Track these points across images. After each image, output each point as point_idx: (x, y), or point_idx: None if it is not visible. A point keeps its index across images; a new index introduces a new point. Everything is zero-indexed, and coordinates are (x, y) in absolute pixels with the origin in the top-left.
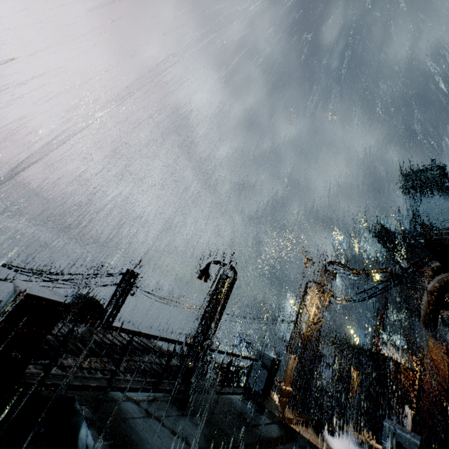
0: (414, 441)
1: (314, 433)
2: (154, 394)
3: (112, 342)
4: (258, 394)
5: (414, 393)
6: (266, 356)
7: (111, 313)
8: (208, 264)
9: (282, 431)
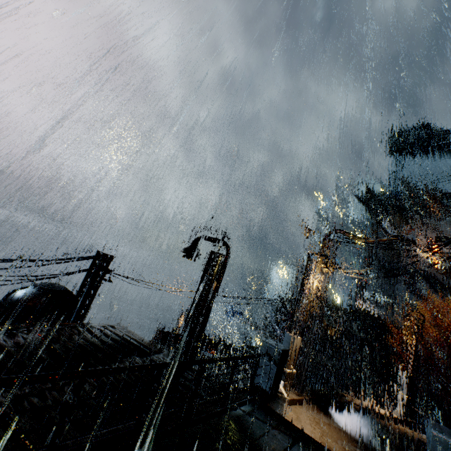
0: None
1: (318, 410)
2: None
3: (80, 346)
4: (267, 394)
5: (411, 356)
6: (274, 348)
7: (82, 304)
8: (195, 241)
9: None
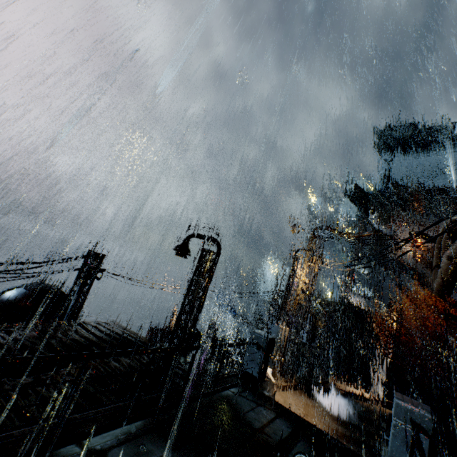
0: (429, 417)
1: (305, 394)
2: (129, 427)
3: (76, 341)
4: (255, 379)
5: (391, 343)
6: (262, 337)
7: (75, 303)
8: (186, 238)
9: (288, 425)
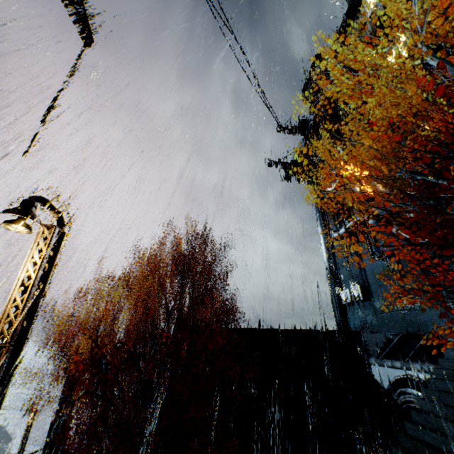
0: None
1: None
2: None
3: None
4: None
5: None
6: None
7: None
8: None
9: None
